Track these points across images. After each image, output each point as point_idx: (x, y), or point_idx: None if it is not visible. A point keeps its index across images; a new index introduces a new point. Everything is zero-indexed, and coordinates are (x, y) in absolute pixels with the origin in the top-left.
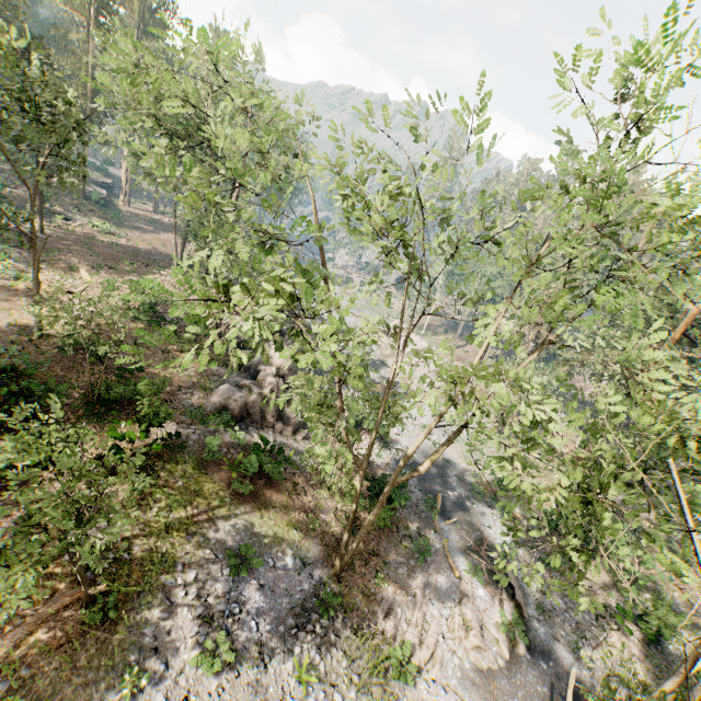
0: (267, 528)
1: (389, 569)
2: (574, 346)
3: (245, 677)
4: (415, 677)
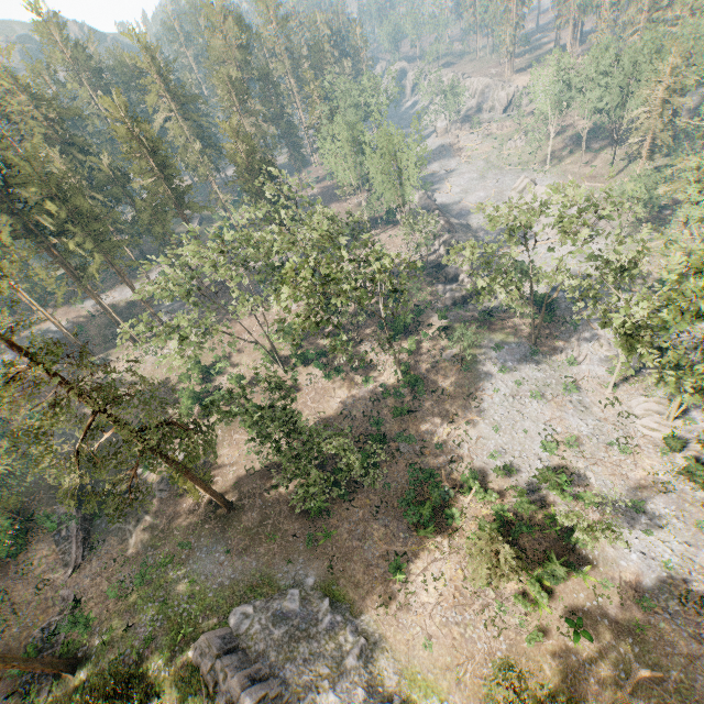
0: (499, 338)
1: (558, 337)
2: (700, 122)
3: (514, 374)
4: (578, 365)
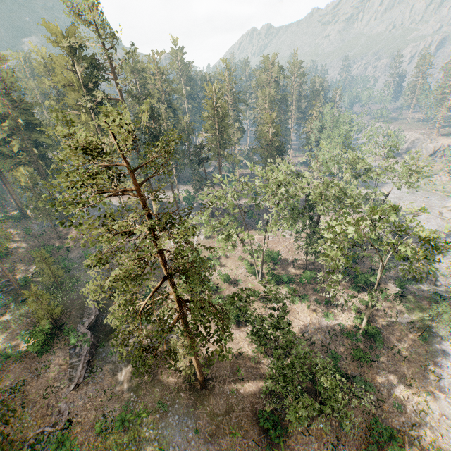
0: None
1: None
2: None
3: None
4: None
